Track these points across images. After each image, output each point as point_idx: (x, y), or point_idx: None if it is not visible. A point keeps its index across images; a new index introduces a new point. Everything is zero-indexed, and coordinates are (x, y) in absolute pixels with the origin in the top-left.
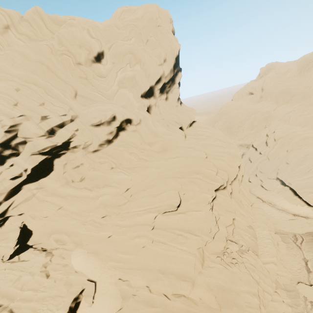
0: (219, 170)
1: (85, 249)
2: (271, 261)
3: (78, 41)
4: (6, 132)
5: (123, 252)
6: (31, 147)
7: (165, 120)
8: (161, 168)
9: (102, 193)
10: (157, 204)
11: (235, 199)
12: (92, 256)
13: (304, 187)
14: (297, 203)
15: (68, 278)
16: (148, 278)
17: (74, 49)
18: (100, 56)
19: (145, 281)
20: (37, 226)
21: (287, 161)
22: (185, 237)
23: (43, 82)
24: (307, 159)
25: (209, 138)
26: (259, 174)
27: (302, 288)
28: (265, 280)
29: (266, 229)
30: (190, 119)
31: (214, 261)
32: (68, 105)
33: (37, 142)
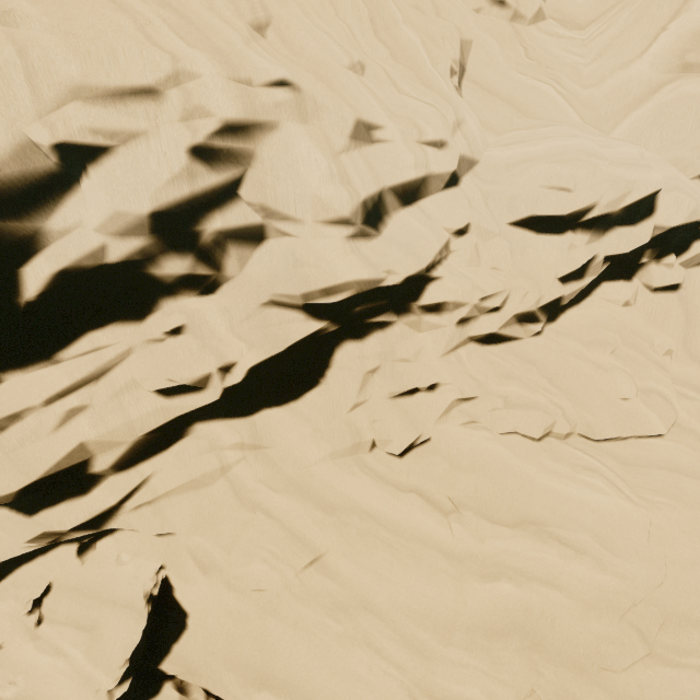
0: None
1: None
2: None
3: None
4: (195, 153)
5: None
6: (277, 268)
7: None
8: None
9: (518, 565)
10: None
11: None
12: None
13: None
14: None
15: None
16: None
17: None
18: None
19: None
20: (210, 603)
21: None
22: None
23: None
24: None
25: None
26: None
27: None
28: None
29: None
30: None
31: None
32: (451, 104)
33: (314, 248)
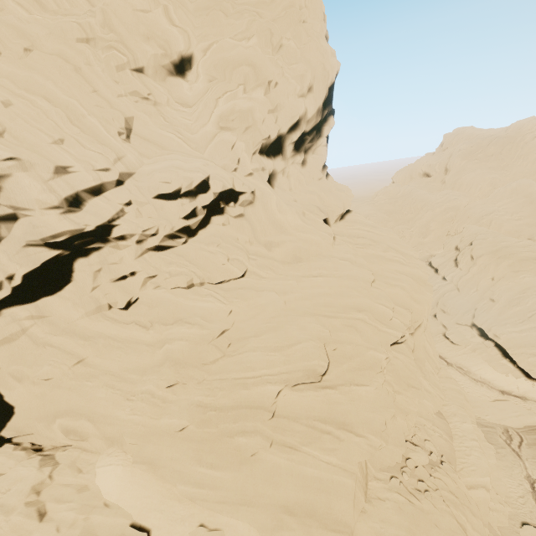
0: (397, 306)
1: (128, 453)
2: (480, 484)
3: (143, 27)
4: None
5: (211, 463)
6: (26, 230)
7: (299, 203)
8: (290, 294)
9: (172, 337)
10: (283, 367)
11: (417, 361)
12: (144, 469)
13: (522, 345)
14: (507, 372)
15: (88, 521)
16: (262, 523)
17: (135, 41)
18: (184, 65)
19: (254, 532)
20: (26, 397)
21: (493, 297)
22: (336, 437)
23: (64, 97)
24: (528, 295)
25: (377, 245)
26: (441, 314)
27: (532, 535)
28: (475, 523)
29: (468, 420)
30: (343, 205)
31: (387, 486)
32: (115, 151)
33: (42, 220)
